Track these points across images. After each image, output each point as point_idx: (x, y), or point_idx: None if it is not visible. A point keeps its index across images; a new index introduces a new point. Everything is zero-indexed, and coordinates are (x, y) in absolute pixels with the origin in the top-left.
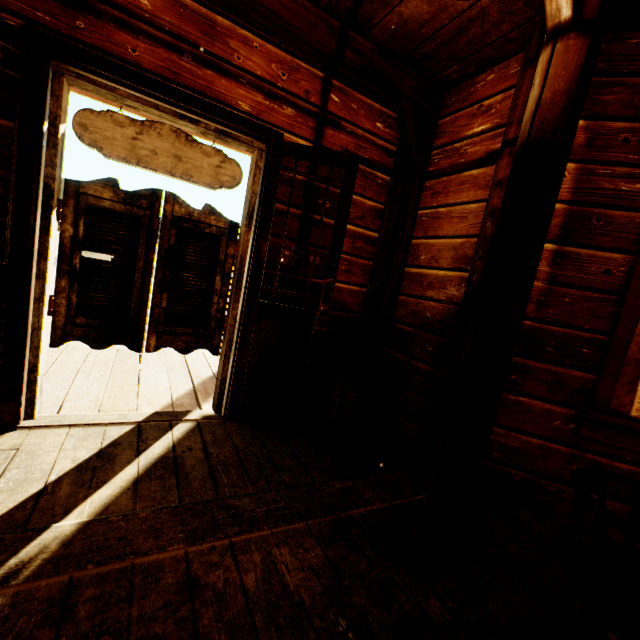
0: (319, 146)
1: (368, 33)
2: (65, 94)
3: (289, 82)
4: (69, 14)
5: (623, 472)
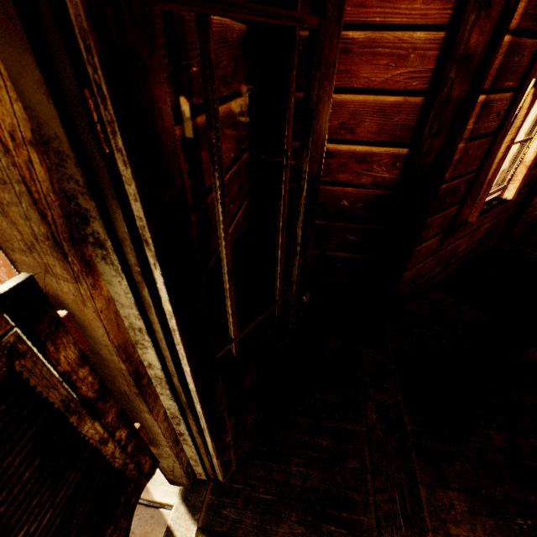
0: None
1: None
2: None
3: None
4: None
5: (448, 250)
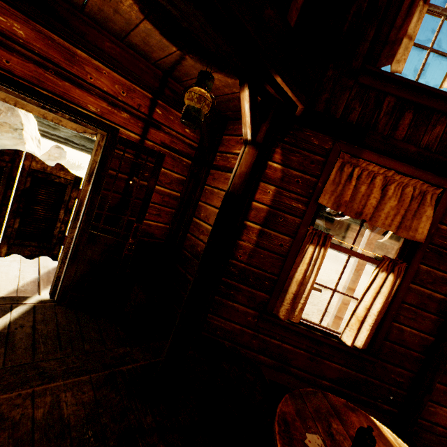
0: (145, 138)
1: (180, 83)
2: None
3: (127, 97)
4: None
5: (275, 344)
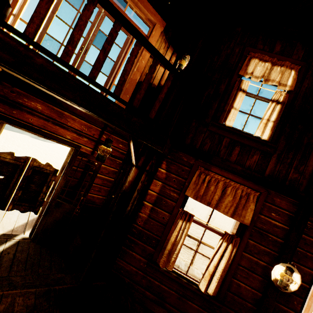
0: (95, 150)
1: None
2: (3, 127)
3: (87, 131)
4: (11, 109)
5: (156, 284)
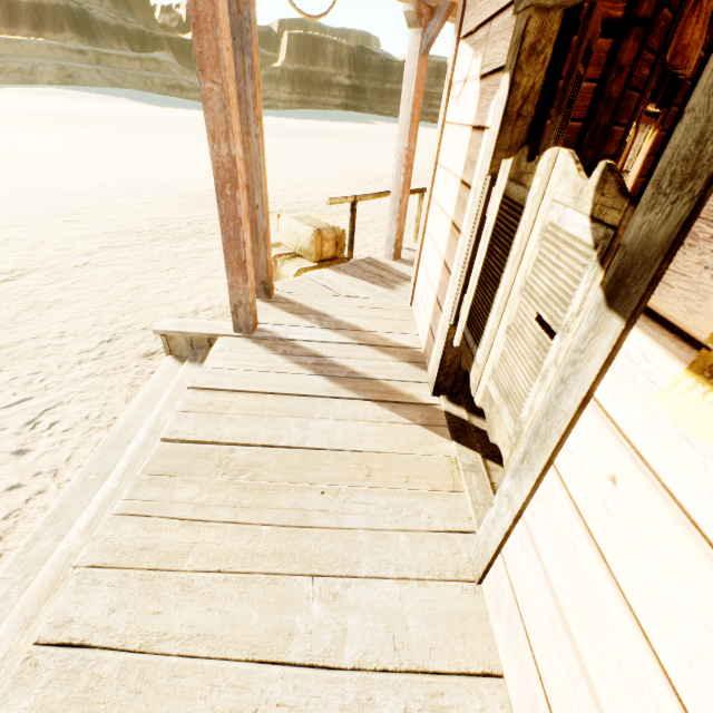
0: None
1: None
2: None
3: None
4: None
5: None
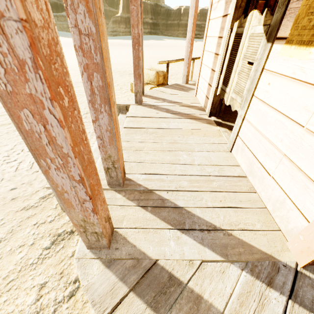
0: None
1: None
2: None
3: None
4: None
5: None
